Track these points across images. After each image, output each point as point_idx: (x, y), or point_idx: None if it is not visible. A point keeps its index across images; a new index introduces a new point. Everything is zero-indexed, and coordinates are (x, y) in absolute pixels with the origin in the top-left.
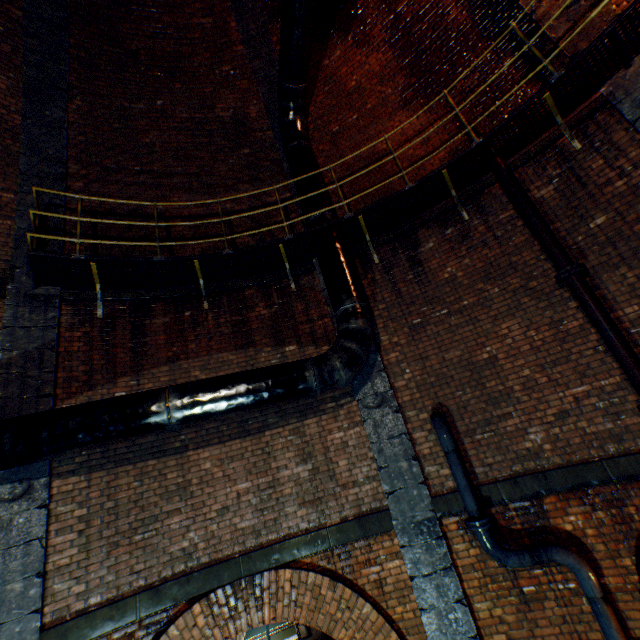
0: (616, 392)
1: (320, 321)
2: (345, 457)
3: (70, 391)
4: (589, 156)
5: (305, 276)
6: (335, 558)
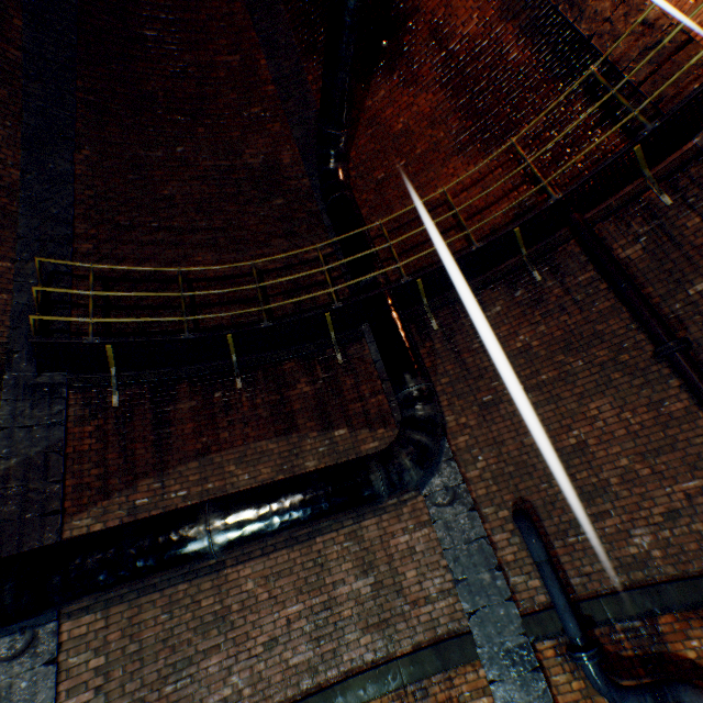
0: None
1: (373, 398)
2: (413, 566)
3: (81, 502)
4: (682, 213)
5: (352, 345)
6: (409, 698)
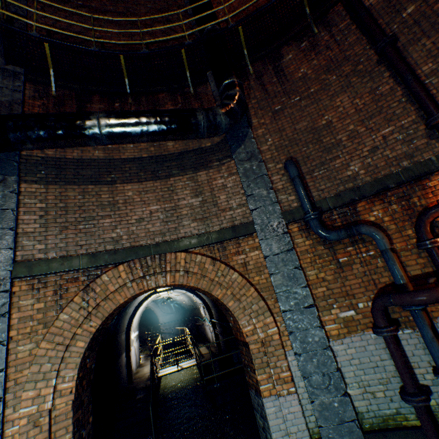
0: (411, 126)
1: None
2: (224, 194)
3: None
4: None
5: (201, 86)
6: (215, 251)
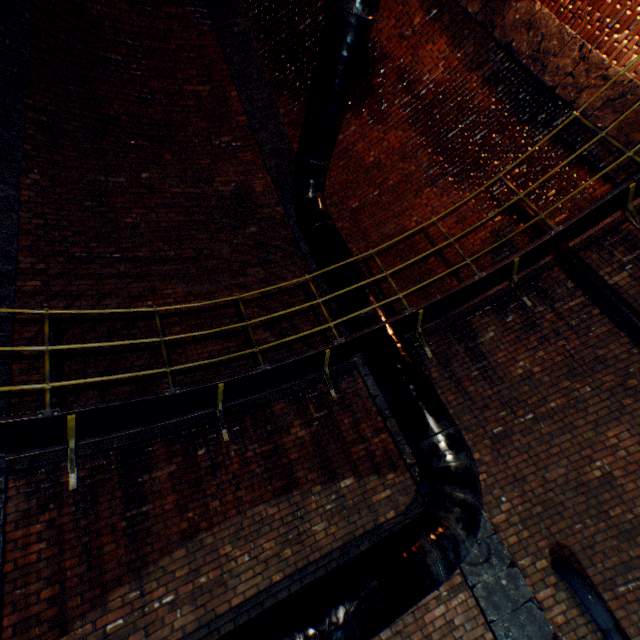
0: None
1: (376, 438)
2: None
3: None
4: None
5: (344, 377)
6: None
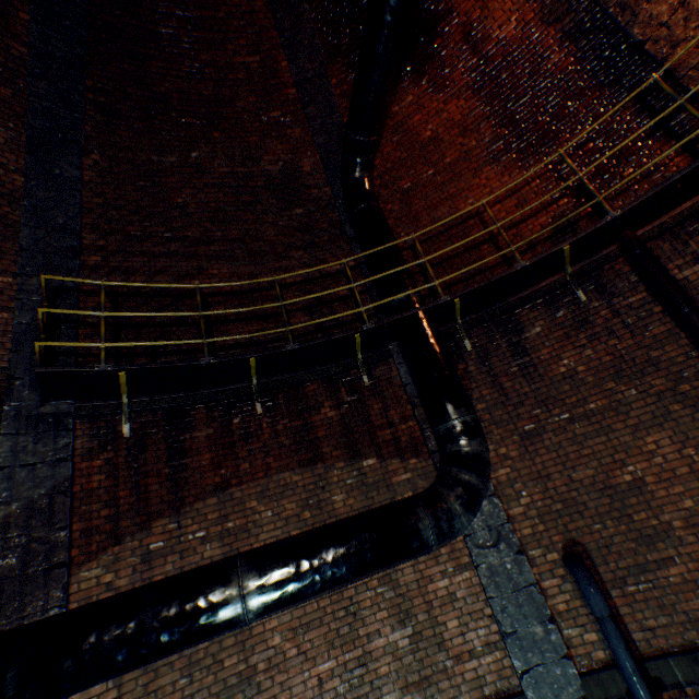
0: None
1: (403, 425)
2: (454, 615)
3: (89, 549)
4: None
5: (379, 365)
6: None
